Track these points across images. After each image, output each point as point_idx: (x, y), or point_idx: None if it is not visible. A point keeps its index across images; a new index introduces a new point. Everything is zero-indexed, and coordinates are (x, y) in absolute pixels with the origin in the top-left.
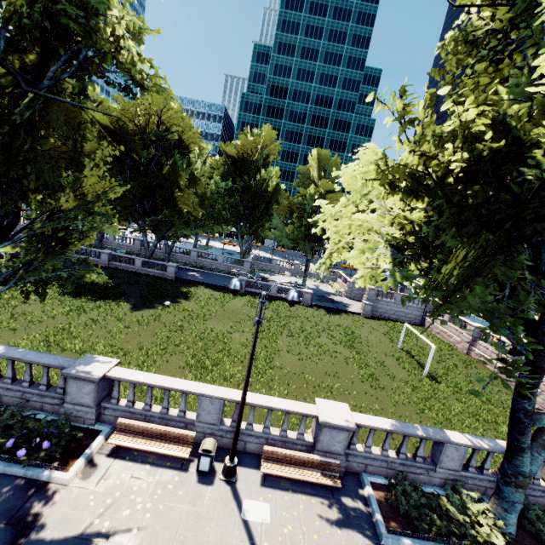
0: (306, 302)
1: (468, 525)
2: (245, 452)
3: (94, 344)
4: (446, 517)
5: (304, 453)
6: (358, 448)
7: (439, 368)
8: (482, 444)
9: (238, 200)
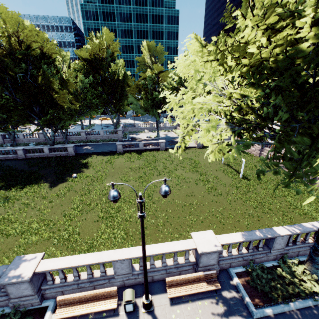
0: (162, 148)
1: (298, 284)
2: (154, 282)
3: (30, 223)
4: (284, 283)
5: (193, 274)
6: (223, 254)
7: (247, 170)
8: (296, 230)
9: (101, 90)
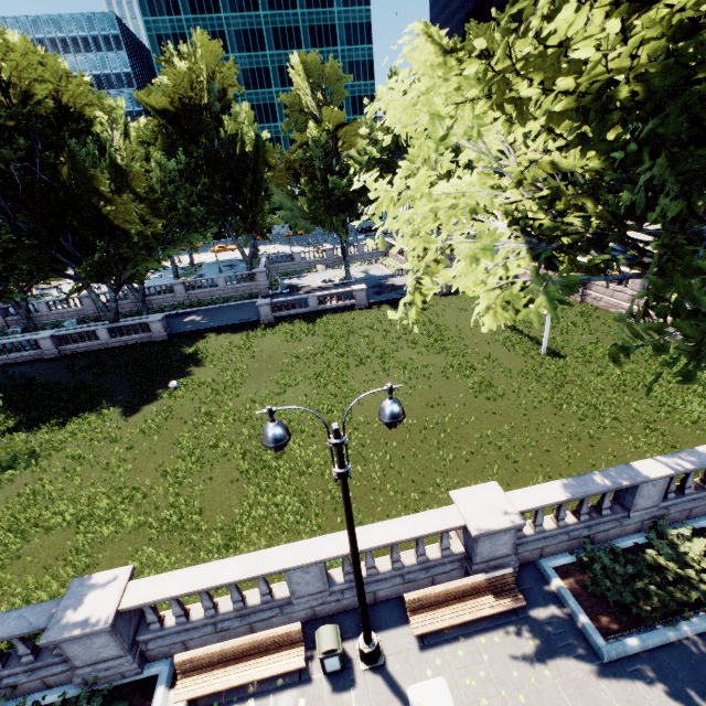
0: (361, 304)
1: (695, 581)
2: (378, 603)
3: (93, 498)
4: (665, 580)
5: (462, 580)
6: (525, 531)
7: (556, 335)
8: (684, 464)
9: (208, 183)
